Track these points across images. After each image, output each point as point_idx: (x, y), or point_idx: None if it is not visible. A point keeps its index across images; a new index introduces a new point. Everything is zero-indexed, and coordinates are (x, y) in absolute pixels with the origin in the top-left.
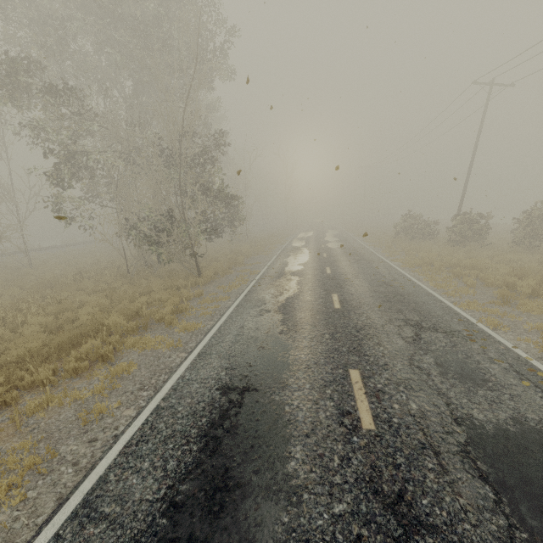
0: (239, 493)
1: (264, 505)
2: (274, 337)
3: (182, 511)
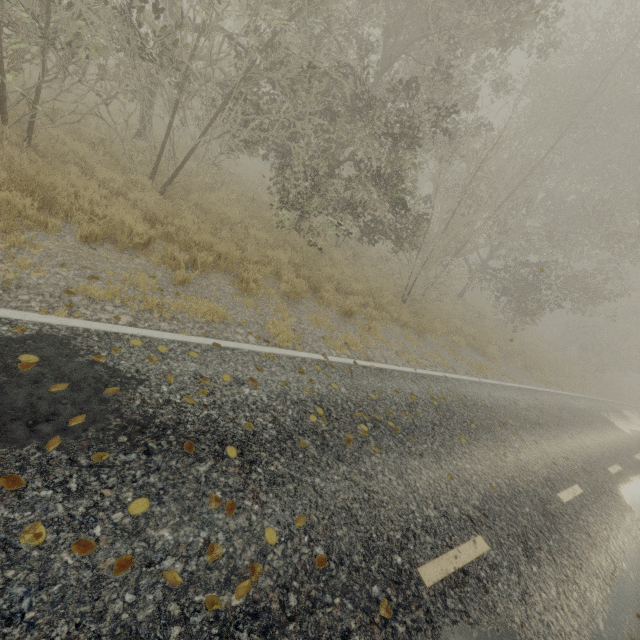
0: (630, 422)
1: (635, 426)
2: (638, 420)
3: (618, 414)
